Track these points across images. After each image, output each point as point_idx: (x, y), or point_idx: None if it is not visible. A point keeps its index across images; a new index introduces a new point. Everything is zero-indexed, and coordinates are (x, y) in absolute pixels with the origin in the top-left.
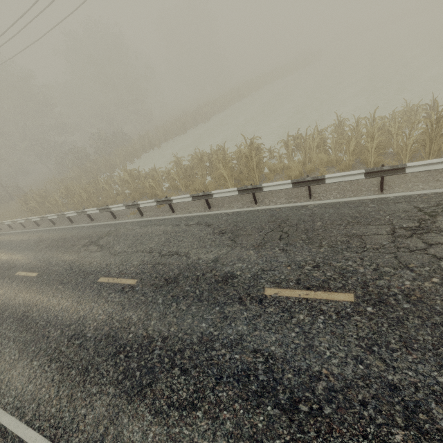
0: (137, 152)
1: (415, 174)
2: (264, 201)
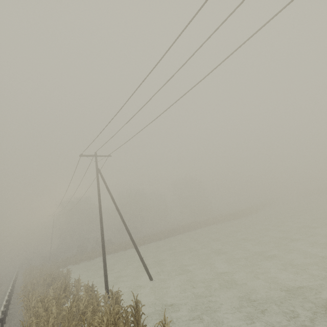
0: (93, 256)
1: (19, 322)
2: (11, 309)
